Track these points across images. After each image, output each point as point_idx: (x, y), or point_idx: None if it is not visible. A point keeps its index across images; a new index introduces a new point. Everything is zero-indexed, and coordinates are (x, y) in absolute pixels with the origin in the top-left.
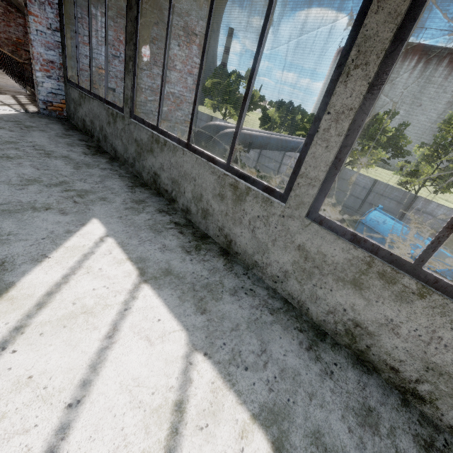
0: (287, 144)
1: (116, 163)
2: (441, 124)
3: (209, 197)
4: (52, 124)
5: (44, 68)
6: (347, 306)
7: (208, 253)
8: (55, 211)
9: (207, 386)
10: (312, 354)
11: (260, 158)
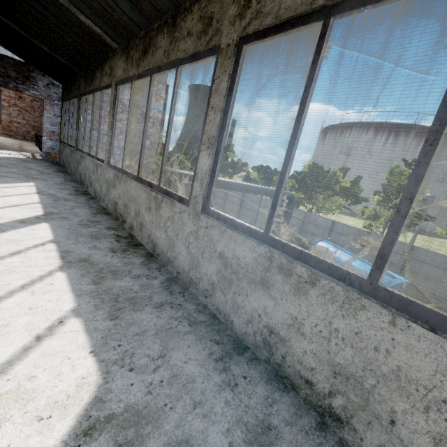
0: (225, 183)
1: (69, 175)
2: (386, 176)
3: (92, 175)
4: (46, 163)
5: (48, 135)
6: (114, 196)
7: (82, 196)
8: (15, 179)
9: (34, 206)
10: (93, 214)
11: (241, 210)
